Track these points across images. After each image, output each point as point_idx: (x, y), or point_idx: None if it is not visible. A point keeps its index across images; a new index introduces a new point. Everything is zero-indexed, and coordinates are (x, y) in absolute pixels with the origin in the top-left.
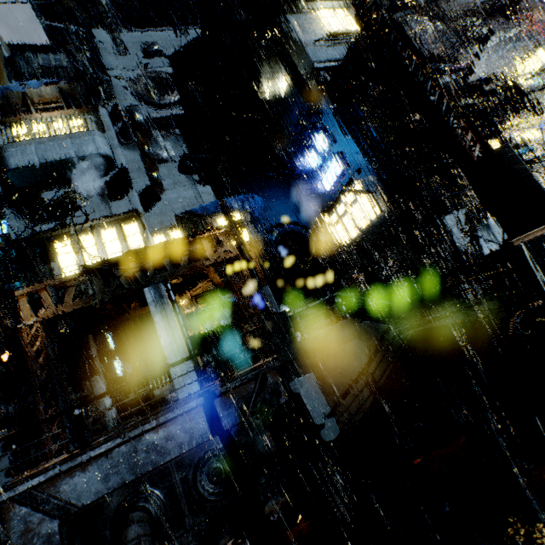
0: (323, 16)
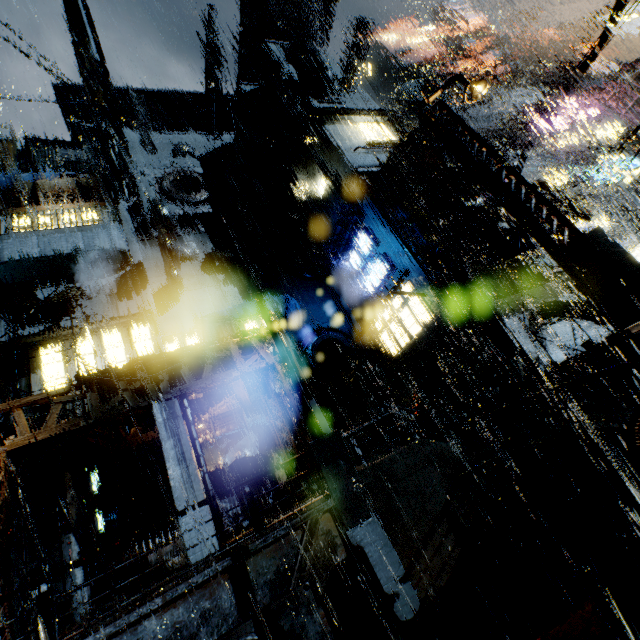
0: (361, 128)
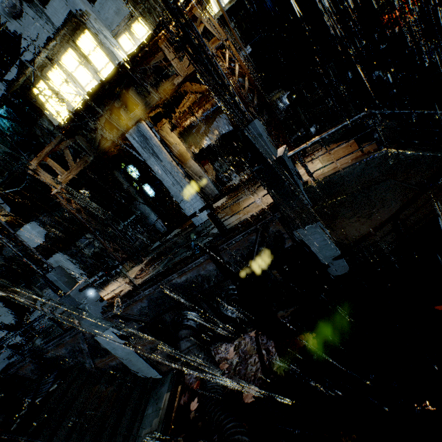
0: None
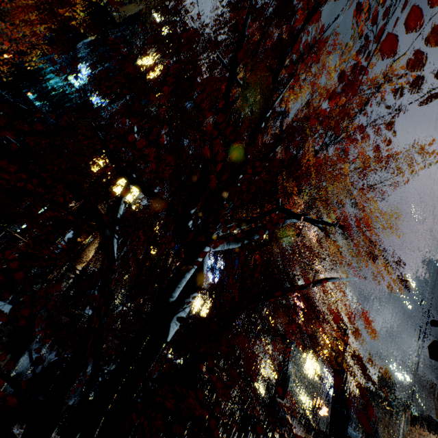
0: None
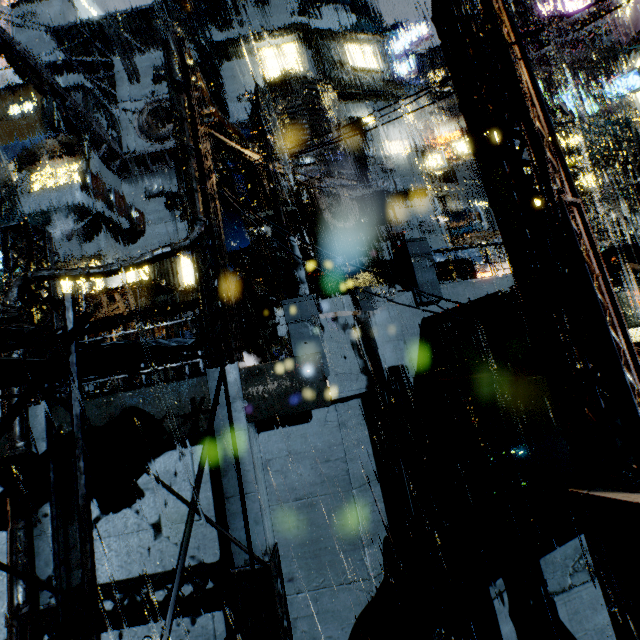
0: (262, 60)
